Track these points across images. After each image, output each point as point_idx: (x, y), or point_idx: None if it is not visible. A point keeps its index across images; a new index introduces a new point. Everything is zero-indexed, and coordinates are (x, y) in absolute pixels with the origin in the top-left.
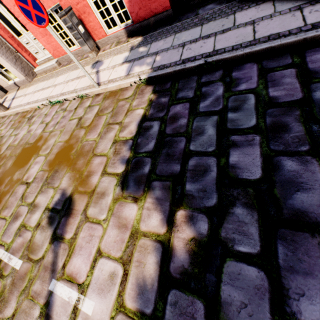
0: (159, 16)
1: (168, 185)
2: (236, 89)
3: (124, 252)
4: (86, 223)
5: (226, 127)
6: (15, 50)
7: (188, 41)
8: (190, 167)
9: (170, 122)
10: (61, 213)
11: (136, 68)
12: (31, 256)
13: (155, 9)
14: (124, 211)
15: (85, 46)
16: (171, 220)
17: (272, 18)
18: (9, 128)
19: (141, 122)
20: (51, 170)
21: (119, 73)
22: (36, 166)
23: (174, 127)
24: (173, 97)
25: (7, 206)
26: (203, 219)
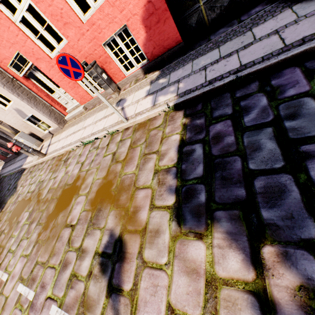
0: (172, 50)
1: (236, 214)
2: (284, 96)
3: (204, 308)
4: (144, 269)
5: (288, 138)
6: (49, 105)
7: (208, 63)
8: (259, 189)
9: (214, 143)
10: (113, 258)
11: (160, 98)
12: (87, 314)
13: (168, 45)
14: (189, 251)
15: (108, 89)
16: (257, 261)
17: (298, 22)
18: (48, 172)
19: (180, 147)
20: (94, 209)
21: (144, 105)
22: (78, 206)
23: (220, 147)
24: (209, 117)
25: (55, 253)
26: (305, 257)
